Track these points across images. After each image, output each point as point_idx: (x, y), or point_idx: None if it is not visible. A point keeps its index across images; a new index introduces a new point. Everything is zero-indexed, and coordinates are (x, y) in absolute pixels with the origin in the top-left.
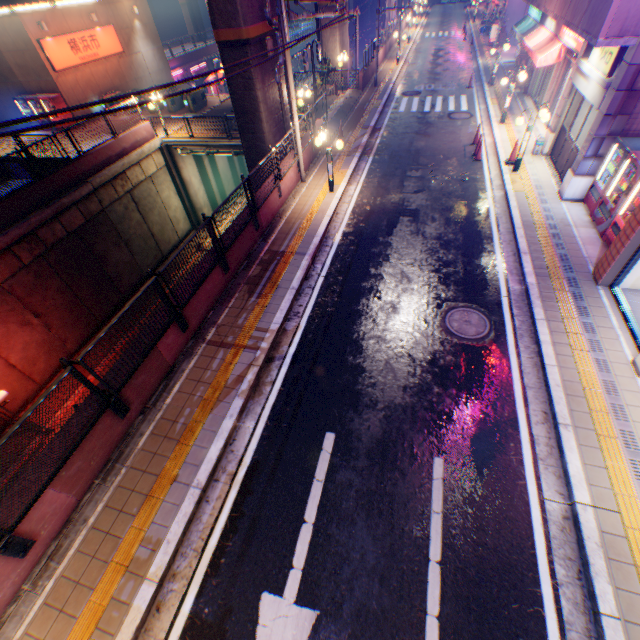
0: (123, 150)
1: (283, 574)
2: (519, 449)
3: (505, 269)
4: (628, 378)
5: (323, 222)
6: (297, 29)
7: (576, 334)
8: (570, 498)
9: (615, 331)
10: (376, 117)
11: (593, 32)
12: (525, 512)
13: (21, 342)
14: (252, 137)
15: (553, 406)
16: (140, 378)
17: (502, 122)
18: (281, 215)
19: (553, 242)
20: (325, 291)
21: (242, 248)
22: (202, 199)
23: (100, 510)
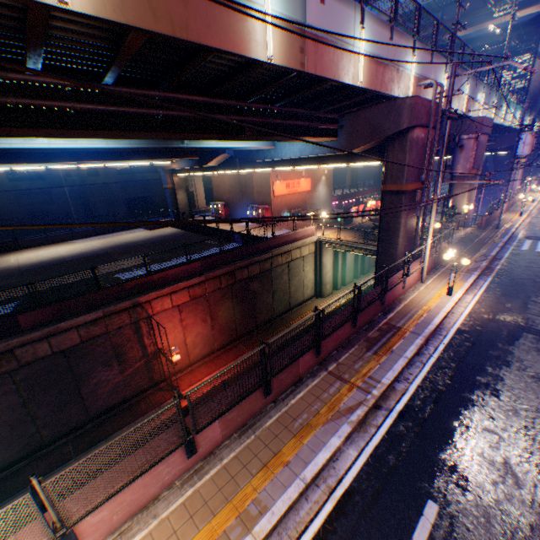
0: (294, 238)
1: None
2: None
3: None
4: None
5: (438, 315)
6: None
7: None
8: None
9: None
10: (496, 249)
11: None
12: None
13: (196, 330)
14: (387, 245)
15: None
16: (282, 374)
17: None
18: (400, 300)
19: None
20: (435, 369)
21: (367, 314)
22: (328, 277)
23: (231, 456)
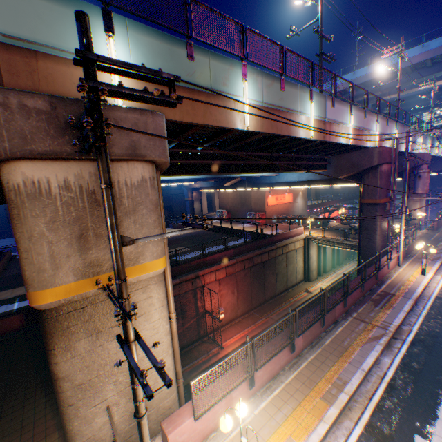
0: (290, 235)
1: (427, 433)
2: None
3: None
4: None
5: (418, 286)
6: None
7: None
8: None
9: None
10: None
11: None
12: None
13: (227, 299)
14: (367, 240)
15: None
16: (328, 314)
17: None
18: (386, 277)
19: None
20: (427, 319)
21: (368, 283)
22: (313, 265)
23: (311, 357)
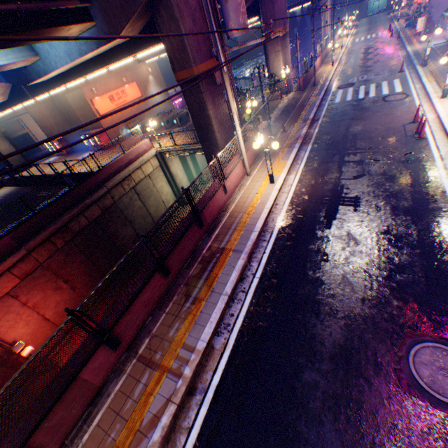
0: (129, 160)
1: None
2: None
3: None
4: None
5: (262, 215)
6: (257, 58)
7: None
8: None
9: None
10: (314, 110)
11: None
12: None
13: (54, 301)
14: (208, 144)
15: None
16: (56, 416)
17: (444, 96)
18: (226, 208)
19: None
20: (258, 297)
21: (185, 248)
22: (185, 184)
23: None
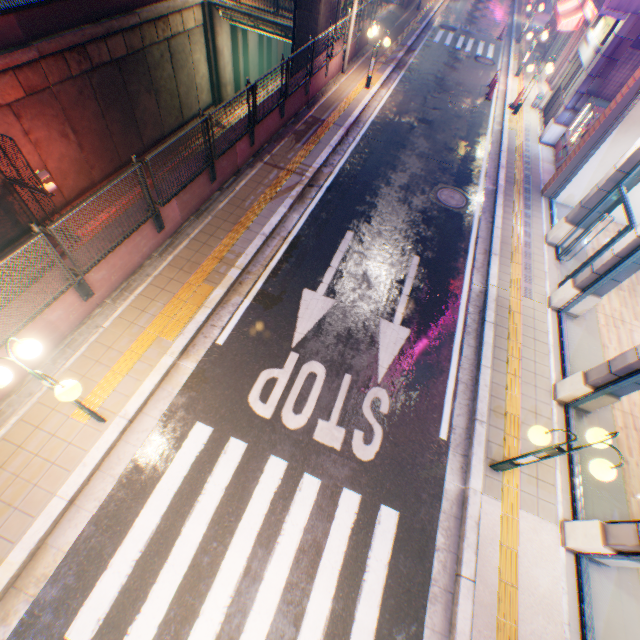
0: None
1: (317, 285)
2: (465, 263)
3: (486, 176)
4: (539, 243)
5: (358, 109)
6: None
7: (518, 217)
8: (486, 284)
9: (542, 221)
10: (413, 39)
11: (601, 1)
12: (460, 287)
13: (58, 152)
14: (307, 15)
15: (491, 246)
16: (224, 163)
17: (517, 76)
18: (323, 94)
19: (524, 167)
20: (354, 156)
21: (294, 105)
22: (229, 75)
23: (197, 233)
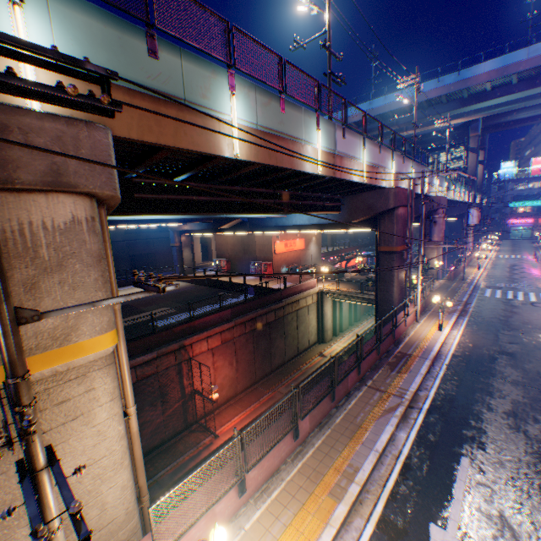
0: (301, 289)
1: (443, 518)
2: None
3: None
4: None
5: (436, 344)
6: None
7: None
8: None
9: None
10: (466, 296)
11: None
12: None
13: (224, 372)
14: (384, 293)
15: None
16: (339, 385)
17: None
18: (404, 335)
19: None
20: (444, 381)
21: (384, 344)
22: (329, 324)
23: (319, 442)
